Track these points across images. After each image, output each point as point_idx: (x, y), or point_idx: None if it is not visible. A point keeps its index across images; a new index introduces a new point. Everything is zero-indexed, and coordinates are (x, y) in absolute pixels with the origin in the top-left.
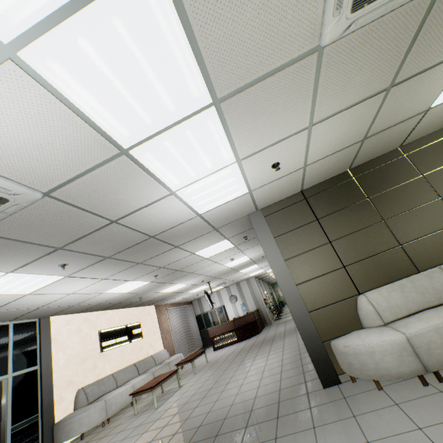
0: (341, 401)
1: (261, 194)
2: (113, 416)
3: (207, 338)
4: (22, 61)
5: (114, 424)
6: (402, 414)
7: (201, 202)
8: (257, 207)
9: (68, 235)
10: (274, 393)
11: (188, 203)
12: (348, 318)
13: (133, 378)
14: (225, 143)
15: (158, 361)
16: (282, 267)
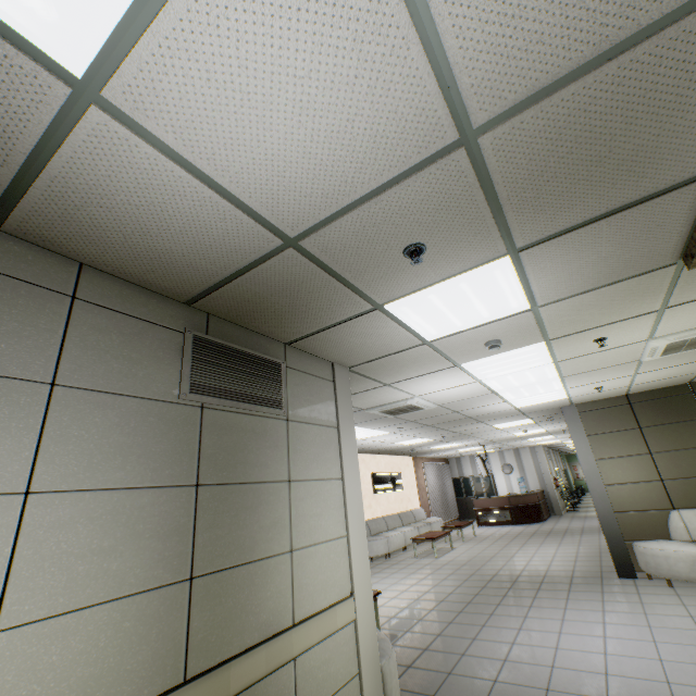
0: (631, 586)
1: (579, 398)
2: (387, 553)
3: (465, 509)
4: (480, 381)
5: (397, 559)
6: (676, 599)
7: (522, 403)
8: (572, 403)
9: (424, 416)
10: (567, 571)
11: (512, 404)
12: (656, 527)
13: (398, 527)
14: (559, 385)
15: (417, 518)
16: (591, 465)
